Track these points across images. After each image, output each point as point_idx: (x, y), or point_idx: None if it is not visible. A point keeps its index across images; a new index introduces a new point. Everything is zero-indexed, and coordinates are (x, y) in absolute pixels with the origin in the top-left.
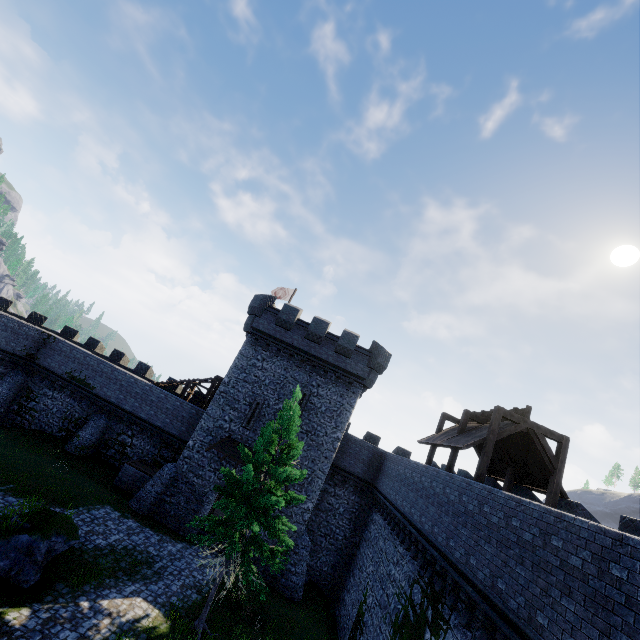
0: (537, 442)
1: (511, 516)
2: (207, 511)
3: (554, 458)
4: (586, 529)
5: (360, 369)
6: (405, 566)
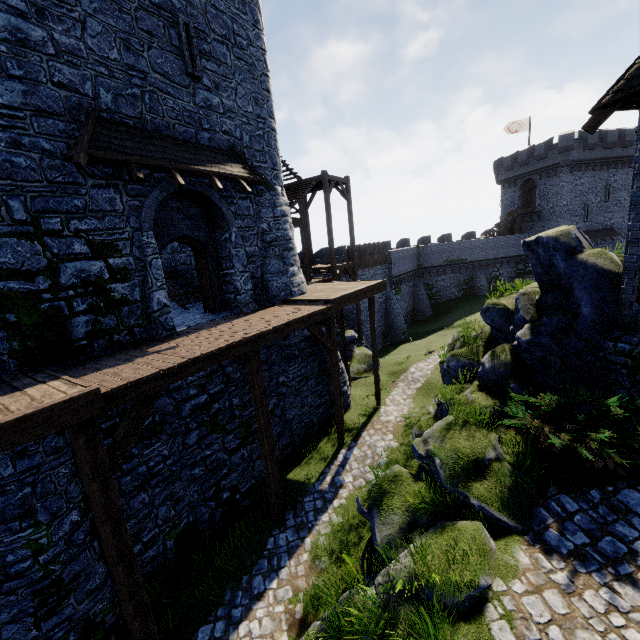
0: None
1: None
2: None
3: None
4: None
5: None
6: None
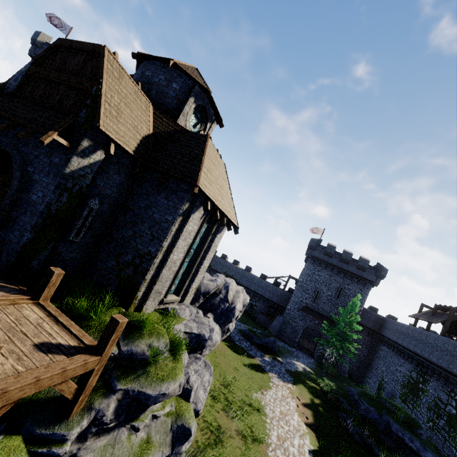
0: None
1: (455, 347)
2: (300, 336)
3: None
4: None
5: (371, 277)
6: (406, 366)
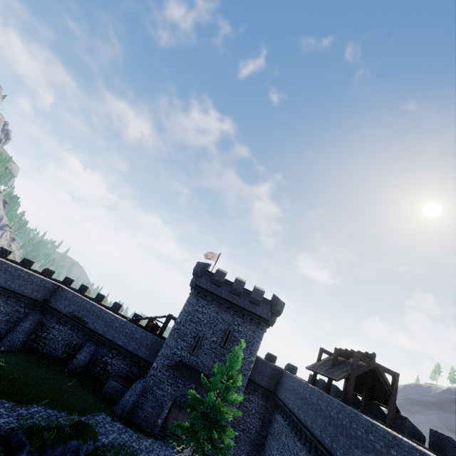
0: (380, 376)
1: (368, 432)
2: (166, 414)
3: (391, 387)
4: (407, 446)
5: (265, 313)
6: None
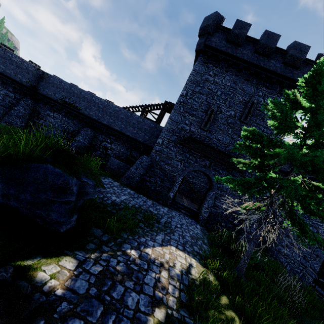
0: None
1: None
2: (177, 188)
3: None
4: None
5: None
6: None
